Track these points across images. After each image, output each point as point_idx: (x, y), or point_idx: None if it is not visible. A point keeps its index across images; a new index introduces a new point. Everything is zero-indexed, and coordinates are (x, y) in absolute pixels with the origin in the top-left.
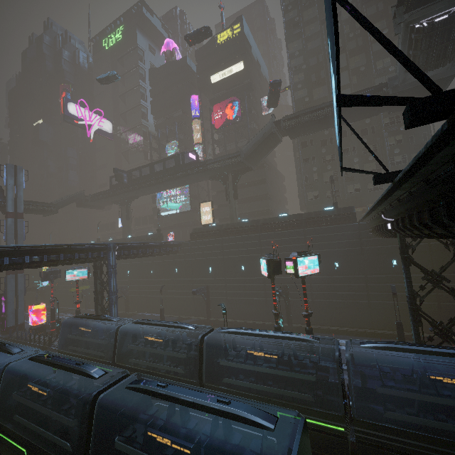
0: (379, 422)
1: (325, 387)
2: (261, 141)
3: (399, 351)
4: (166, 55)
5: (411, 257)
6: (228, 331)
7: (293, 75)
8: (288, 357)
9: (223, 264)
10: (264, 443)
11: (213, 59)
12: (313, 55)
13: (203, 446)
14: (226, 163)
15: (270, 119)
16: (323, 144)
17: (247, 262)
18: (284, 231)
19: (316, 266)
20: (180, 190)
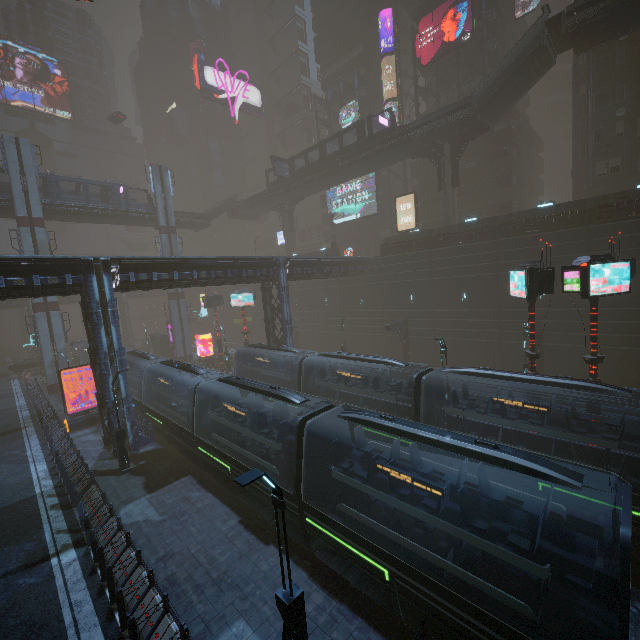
0: None
1: (625, 464)
2: (515, 68)
3: None
4: None
5: None
6: (459, 371)
7: None
8: (566, 412)
9: (431, 290)
10: (548, 507)
11: None
12: None
13: (458, 492)
14: (443, 124)
15: (538, 18)
16: None
17: (472, 286)
18: (544, 233)
19: (623, 281)
20: (362, 182)
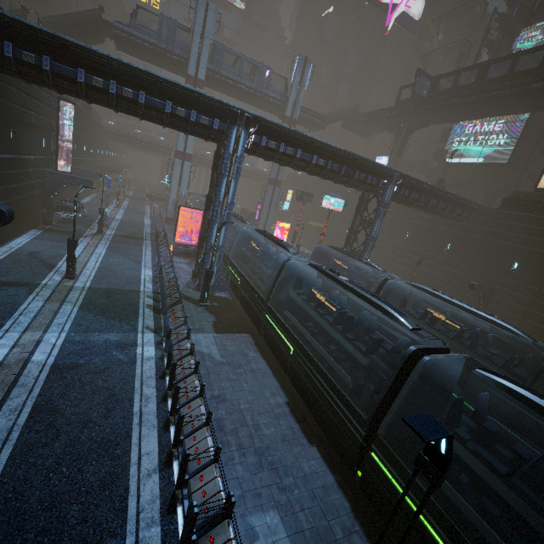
0: None
1: None
2: None
3: None
4: None
5: None
6: None
7: None
8: None
9: None
10: None
11: None
12: None
13: None
14: None
15: None
16: None
17: None
18: None
19: None
20: (505, 124)
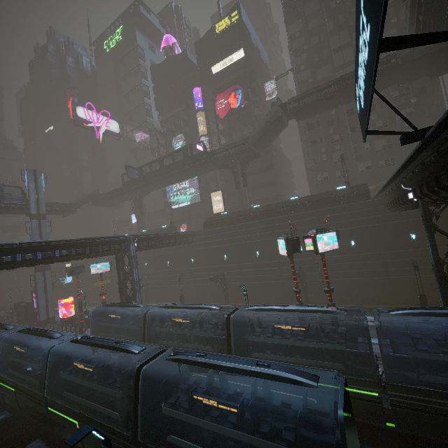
0: (414, 385)
1: (354, 357)
2: (268, 125)
3: (431, 316)
4: (165, 51)
5: (435, 225)
6: (253, 309)
7: (295, 56)
8: (316, 329)
9: (238, 251)
10: (305, 403)
11: (213, 49)
12: (314, 34)
13: (248, 406)
14: (234, 151)
15: (275, 103)
16: (330, 124)
17: (261, 247)
18: (296, 213)
19: (334, 243)
20: (189, 182)
